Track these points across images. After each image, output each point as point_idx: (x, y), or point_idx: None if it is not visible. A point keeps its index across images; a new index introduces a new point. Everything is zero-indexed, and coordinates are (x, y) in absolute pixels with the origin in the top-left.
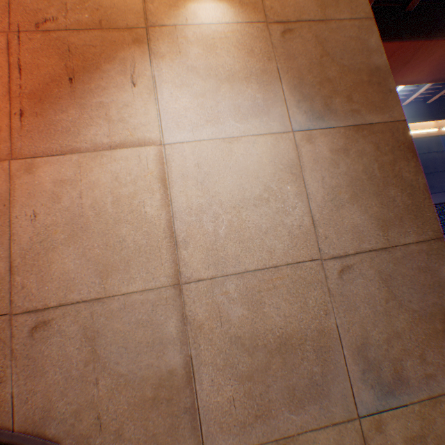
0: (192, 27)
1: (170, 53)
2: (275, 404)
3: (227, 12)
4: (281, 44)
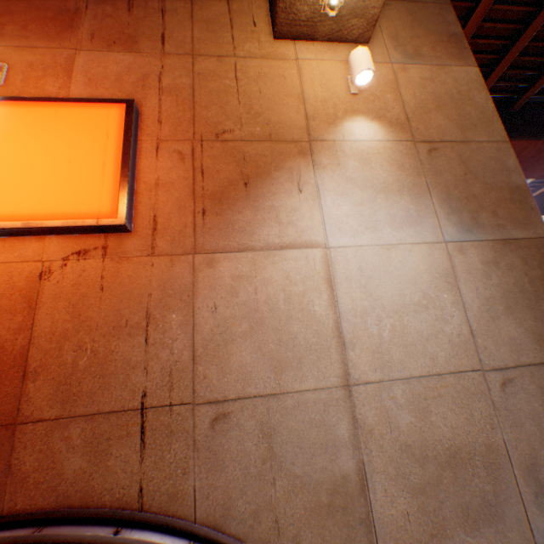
0: (348, 142)
1: (330, 164)
2: (449, 522)
3: (377, 130)
4: (427, 161)
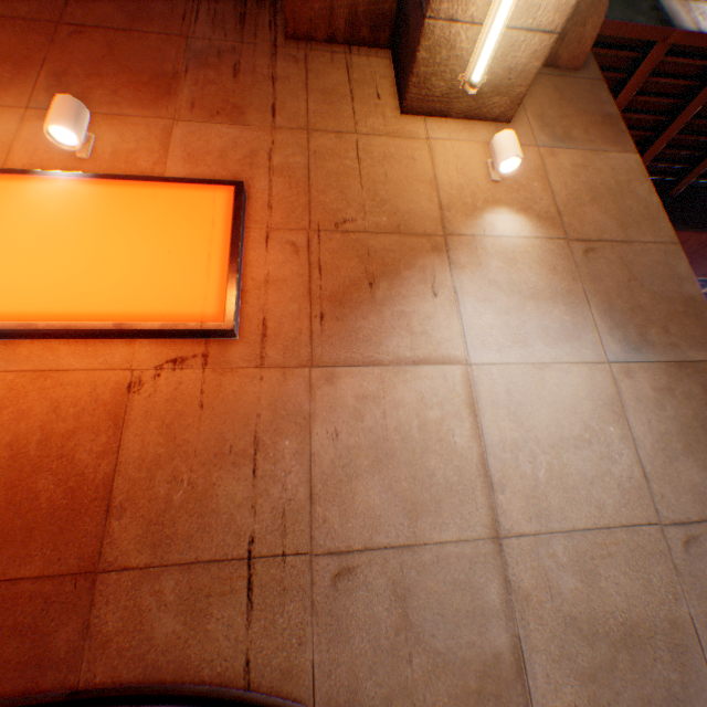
0: (490, 238)
1: (469, 263)
2: None
3: (524, 225)
4: (583, 263)
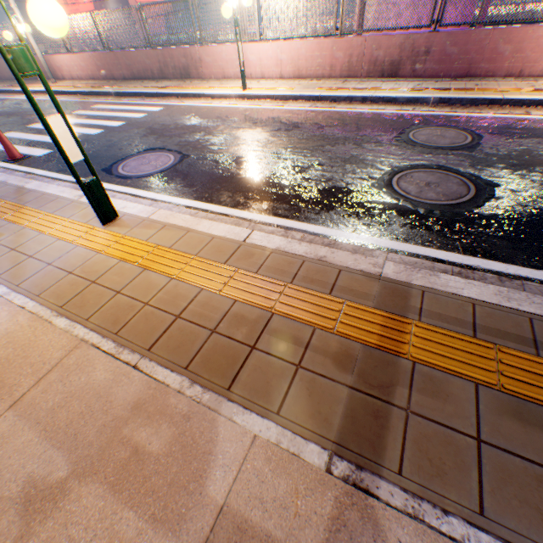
0: None
1: None
2: None
3: None
4: None
